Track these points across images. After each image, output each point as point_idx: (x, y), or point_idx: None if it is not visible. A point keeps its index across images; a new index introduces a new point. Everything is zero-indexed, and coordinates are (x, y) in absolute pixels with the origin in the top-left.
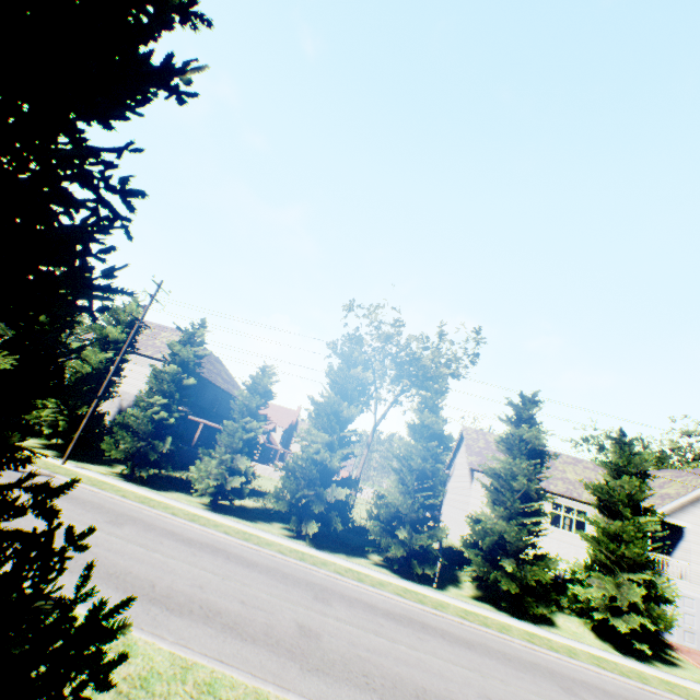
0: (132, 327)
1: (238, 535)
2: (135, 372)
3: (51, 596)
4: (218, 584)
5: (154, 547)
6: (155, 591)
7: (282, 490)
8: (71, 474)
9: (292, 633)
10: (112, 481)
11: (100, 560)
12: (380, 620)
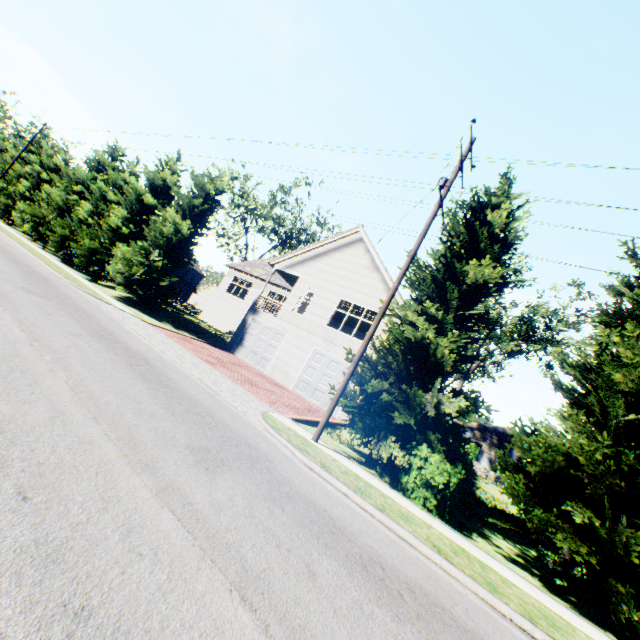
0: None
1: None
2: None
3: None
4: None
5: None
6: None
7: None
8: None
9: None
10: None
11: None
12: None
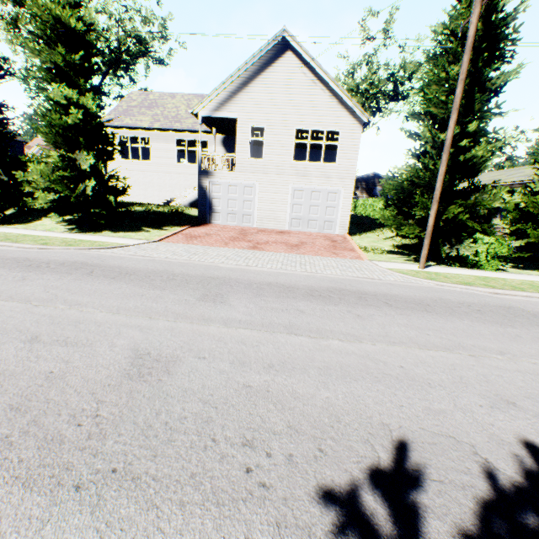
0: None
1: None
2: None
3: None
4: None
5: None
6: None
7: None
8: None
9: None
10: None
11: None
12: None
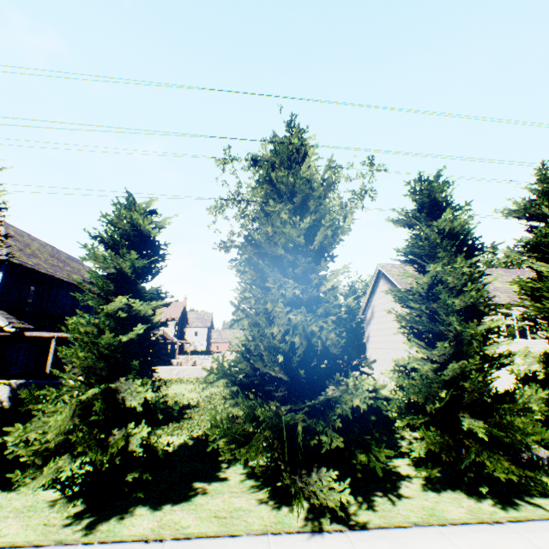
0: None
1: None
2: None
3: None
4: None
5: None
6: None
7: (230, 417)
8: None
9: None
10: None
11: None
12: None
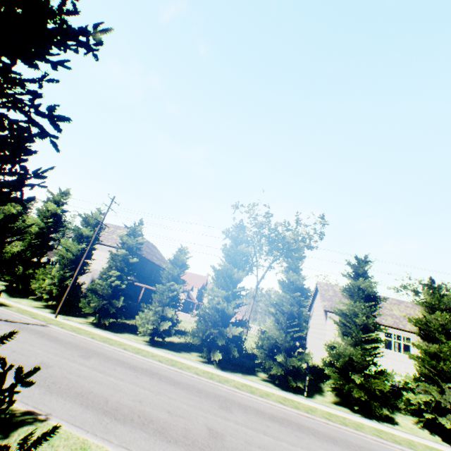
0: (97, 227)
1: (168, 362)
2: (101, 256)
3: (34, 412)
4: (152, 399)
5: (110, 373)
6: (108, 405)
7: (197, 330)
8: (60, 324)
9: (203, 435)
10: (86, 328)
11: (72, 383)
12: (267, 423)
